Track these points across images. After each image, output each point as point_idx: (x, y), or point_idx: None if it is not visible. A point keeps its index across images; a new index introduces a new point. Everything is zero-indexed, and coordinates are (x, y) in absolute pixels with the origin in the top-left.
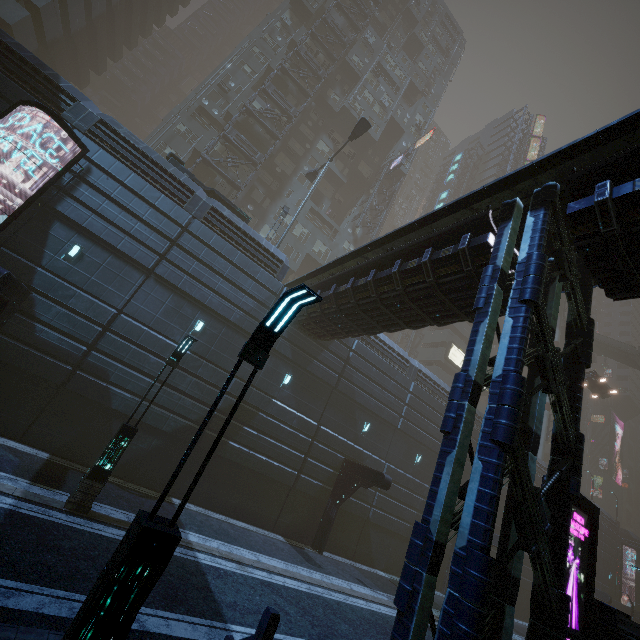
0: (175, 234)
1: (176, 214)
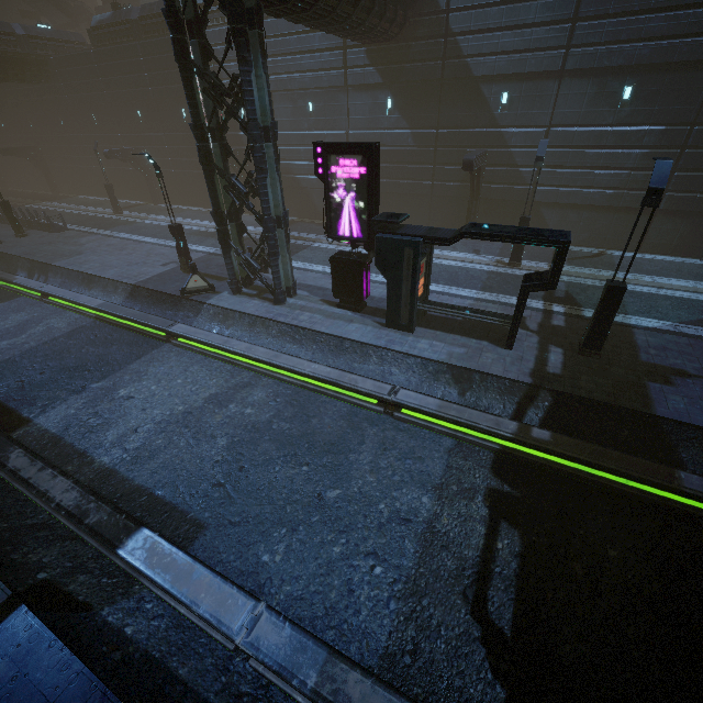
0: None
1: None
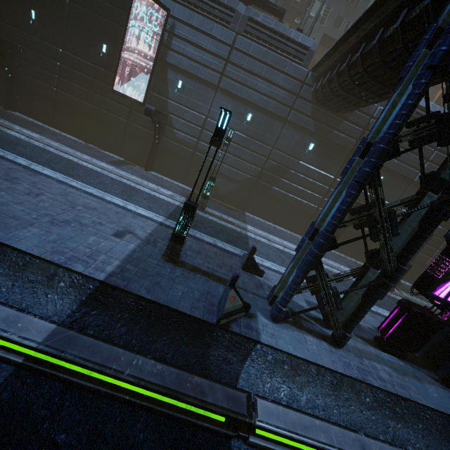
0: (226, 54)
1: (225, 37)
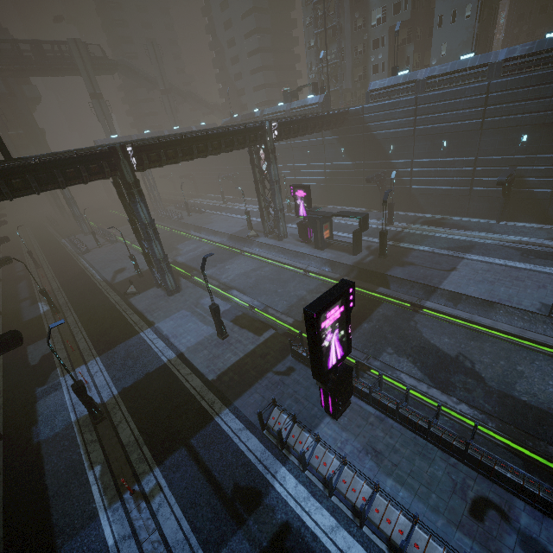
0: None
1: None
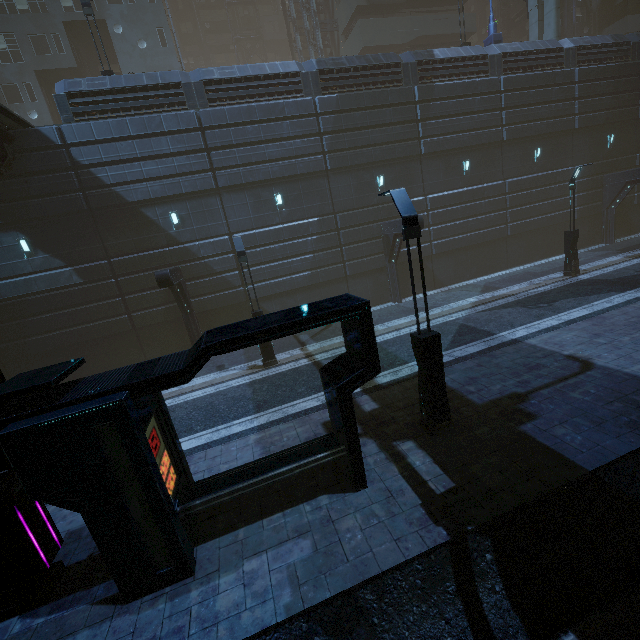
0: None
1: None
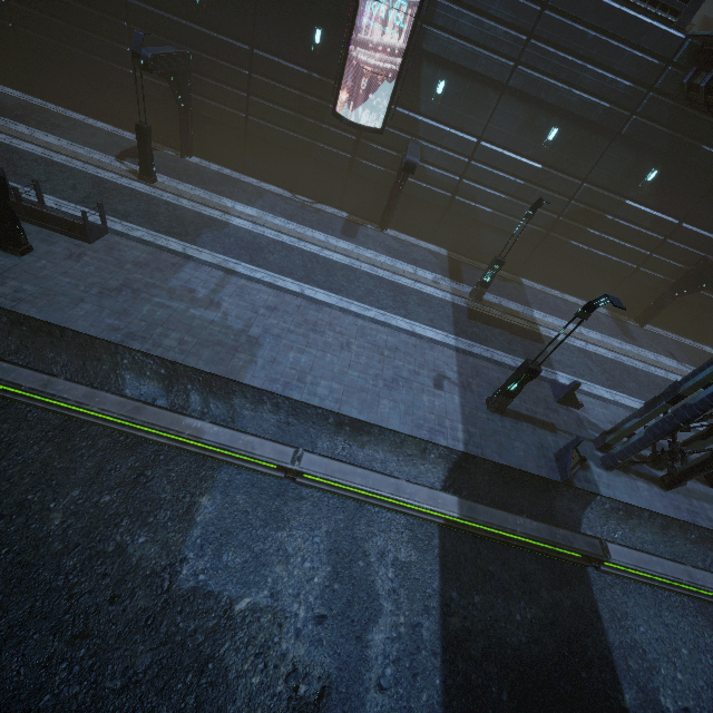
0: (532, 22)
1: None
